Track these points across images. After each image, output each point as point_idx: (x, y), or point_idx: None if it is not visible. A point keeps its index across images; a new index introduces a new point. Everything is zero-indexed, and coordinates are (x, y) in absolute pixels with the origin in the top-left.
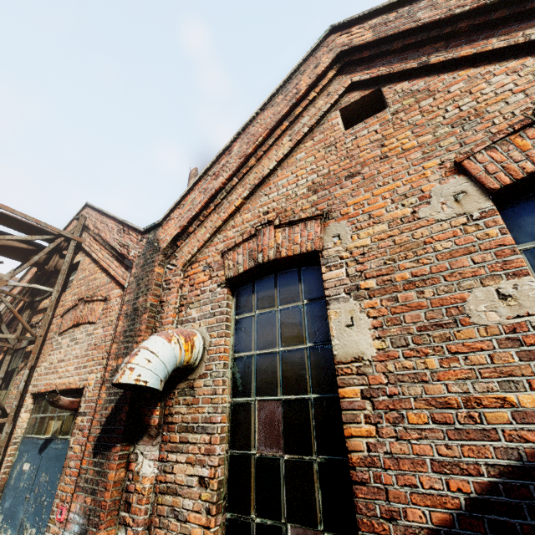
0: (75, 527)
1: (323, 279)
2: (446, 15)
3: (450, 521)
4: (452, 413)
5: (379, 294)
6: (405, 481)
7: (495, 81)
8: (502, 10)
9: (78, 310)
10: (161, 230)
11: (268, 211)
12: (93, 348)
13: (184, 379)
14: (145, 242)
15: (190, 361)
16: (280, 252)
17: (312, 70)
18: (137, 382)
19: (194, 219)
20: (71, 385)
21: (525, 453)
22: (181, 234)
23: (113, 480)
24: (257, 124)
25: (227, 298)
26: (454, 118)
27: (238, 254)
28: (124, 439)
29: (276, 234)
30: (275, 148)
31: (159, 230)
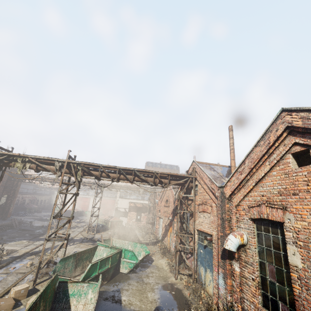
0: (221, 275)
1: (284, 234)
2: None
3: None
4: None
5: (303, 248)
6: (309, 305)
7: None
8: None
9: (203, 206)
10: (224, 189)
11: (263, 195)
12: (211, 222)
13: (242, 247)
14: (220, 191)
15: (243, 243)
16: (268, 217)
17: (274, 132)
18: (229, 249)
19: (235, 189)
20: (208, 232)
21: None
22: (232, 193)
23: (228, 268)
24: (253, 153)
25: (252, 225)
26: None
27: (254, 210)
28: (228, 258)
29: (266, 208)
30: (263, 166)
31: (224, 188)
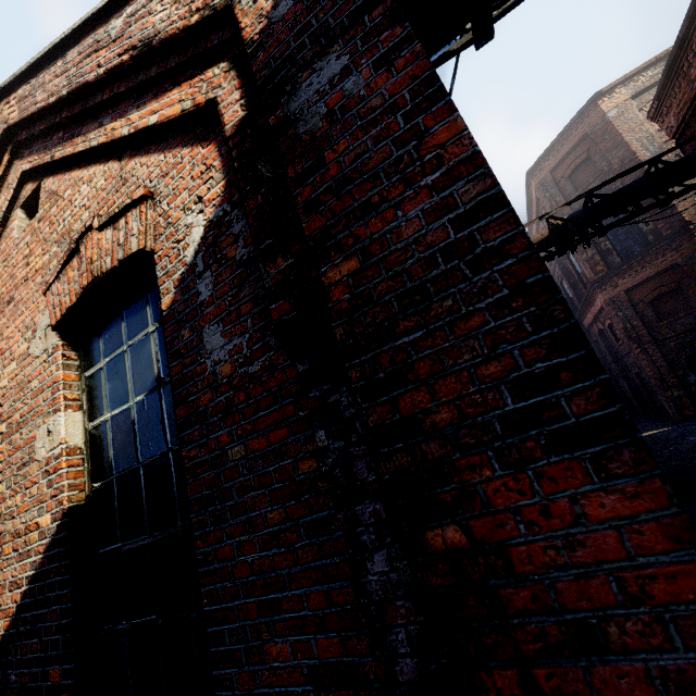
0: None
1: None
2: (46, 103)
3: (10, 625)
4: (20, 541)
5: (6, 438)
6: None
7: (82, 191)
8: (79, 103)
9: None
10: None
11: None
12: None
13: None
14: None
15: None
16: None
17: None
18: None
19: None
20: None
21: (38, 563)
22: None
23: None
24: None
25: None
26: (60, 234)
27: None
28: None
29: None
30: None
31: None
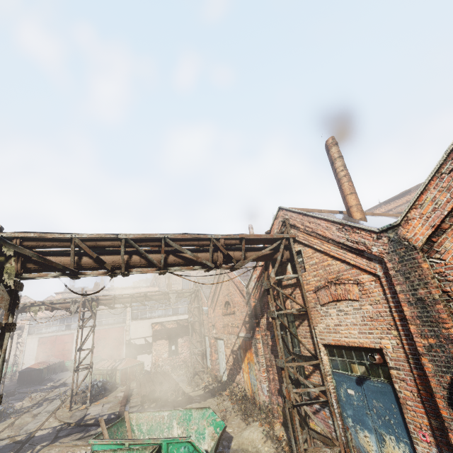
0: None
1: None
2: None
3: None
4: None
5: None
6: None
7: None
8: None
9: (331, 290)
10: (403, 229)
11: None
12: (369, 320)
13: None
14: (385, 240)
15: None
16: None
17: None
18: None
19: (445, 217)
20: (364, 345)
21: None
22: (433, 231)
23: None
24: None
25: None
26: None
27: None
28: None
29: None
30: None
31: (399, 229)
